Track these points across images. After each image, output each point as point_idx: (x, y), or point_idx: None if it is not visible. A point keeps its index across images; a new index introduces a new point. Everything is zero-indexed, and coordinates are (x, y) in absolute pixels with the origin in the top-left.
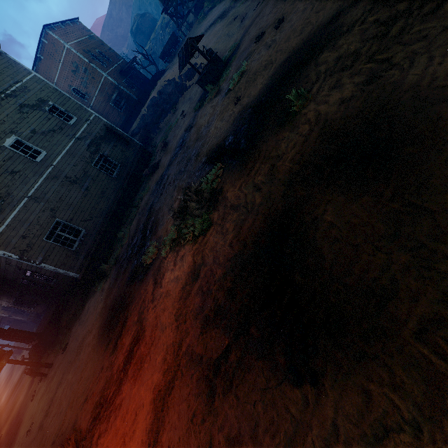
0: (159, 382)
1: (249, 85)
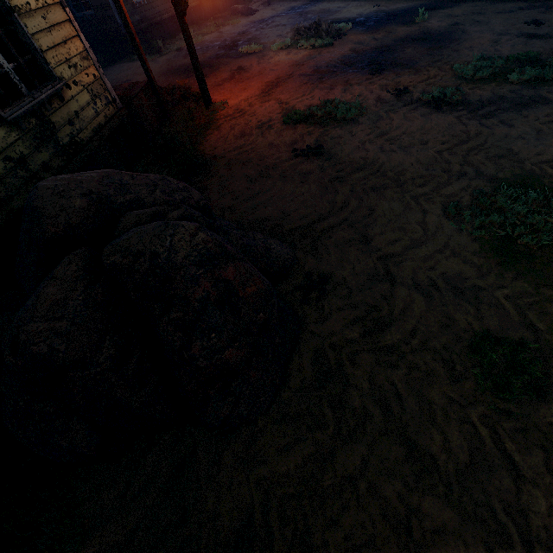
0: (271, 81)
1: (390, 4)
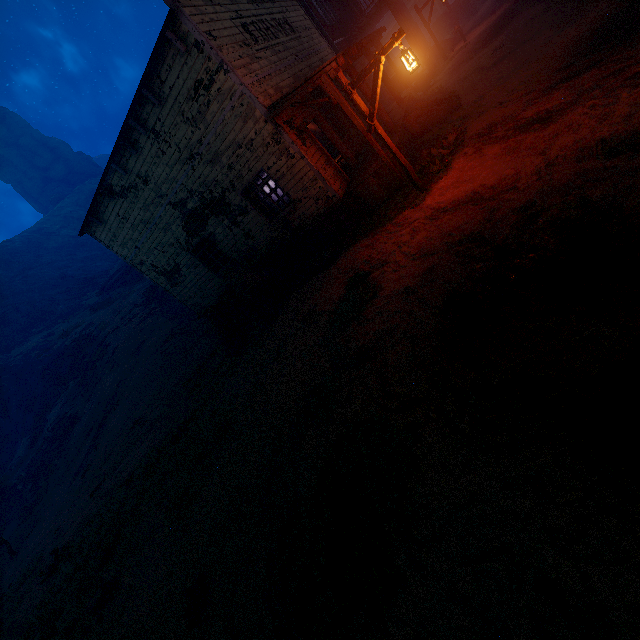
0: (485, 187)
1: None
